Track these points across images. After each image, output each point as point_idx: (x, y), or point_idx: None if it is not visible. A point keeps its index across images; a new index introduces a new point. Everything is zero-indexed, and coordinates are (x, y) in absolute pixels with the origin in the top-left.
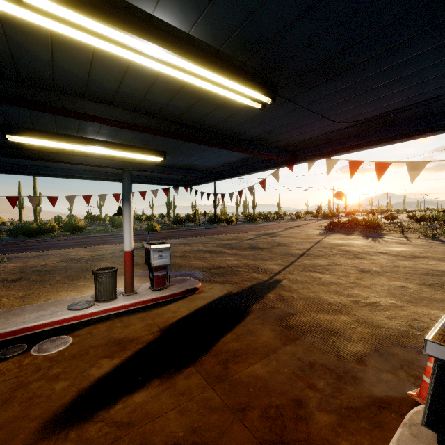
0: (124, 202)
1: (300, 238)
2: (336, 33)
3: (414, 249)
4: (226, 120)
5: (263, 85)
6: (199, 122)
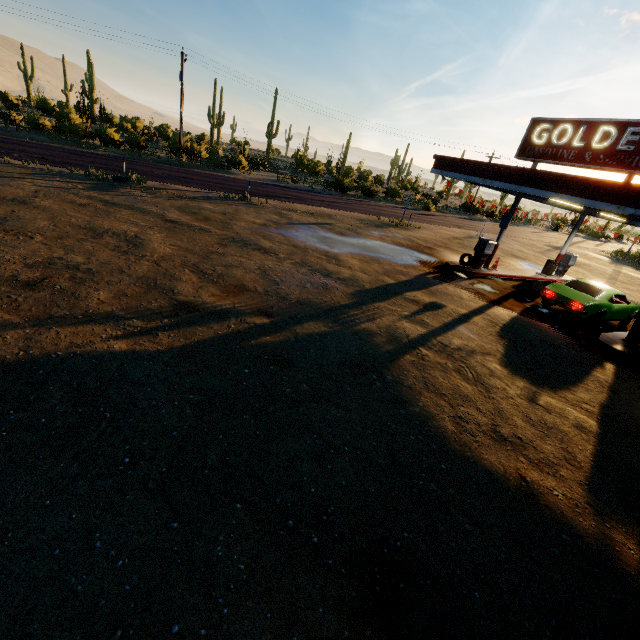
0: (575, 230)
1: (595, 262)
2: None
3: None
4: None
5: None
6: None
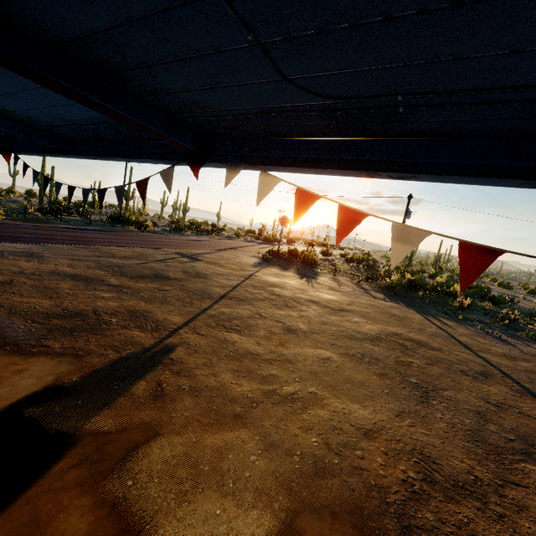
0: None
1: (229, 268)
2: None
3: (342, 298)
4: None
5: None
6: None
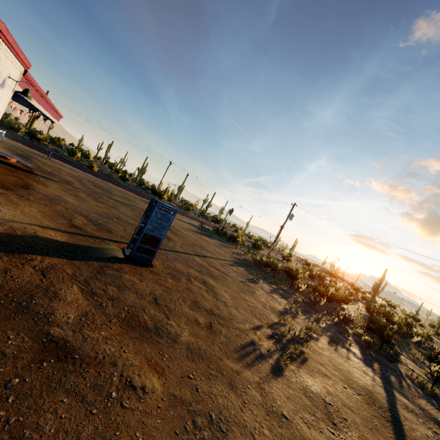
0: None
1: None
2: None
3: (191, 235)
4: None
5: None
6: None
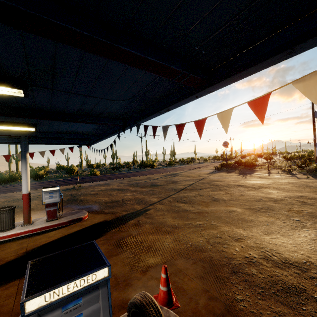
0: (21, 159)
1: (192, 177)
2: (1, 49)
3: (266, 181)
4: (37, 103)
5: (8, 82)
6: (20, 105)
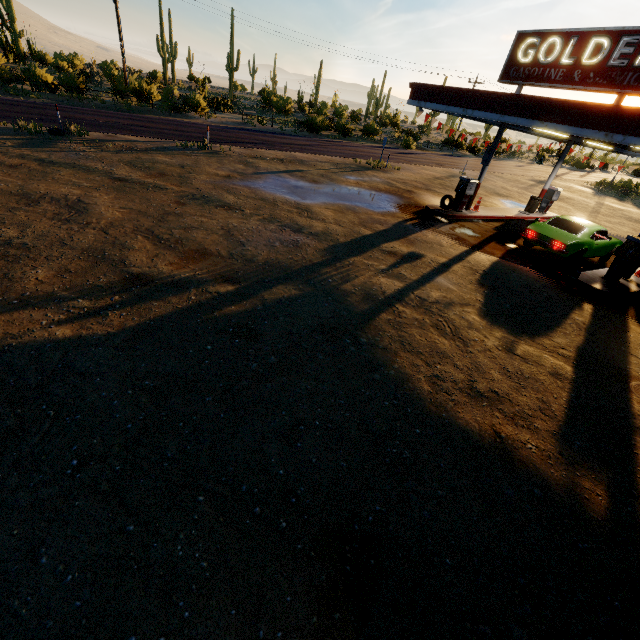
0: (560, 161)
1: (578, 195)
2: None
3: None
4: None
5: None
6: None
